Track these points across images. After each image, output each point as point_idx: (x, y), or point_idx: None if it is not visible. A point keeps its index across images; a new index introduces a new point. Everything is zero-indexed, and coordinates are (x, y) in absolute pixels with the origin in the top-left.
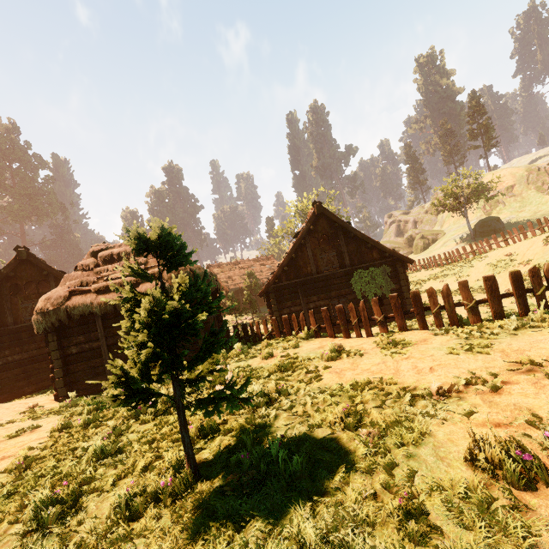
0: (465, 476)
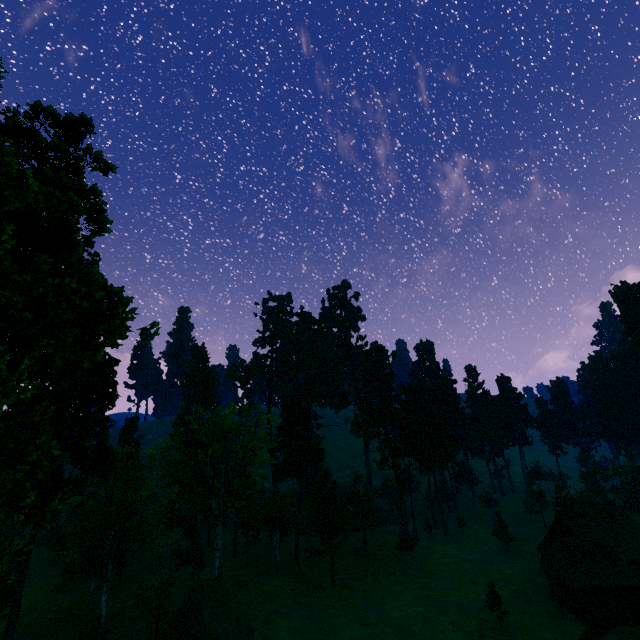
0: None
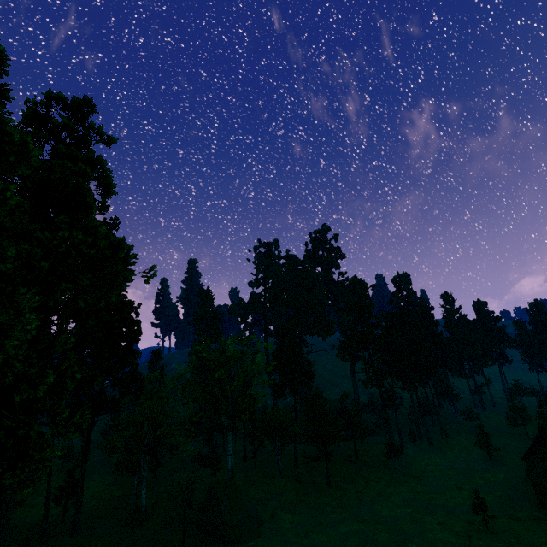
0: (485, 544)
